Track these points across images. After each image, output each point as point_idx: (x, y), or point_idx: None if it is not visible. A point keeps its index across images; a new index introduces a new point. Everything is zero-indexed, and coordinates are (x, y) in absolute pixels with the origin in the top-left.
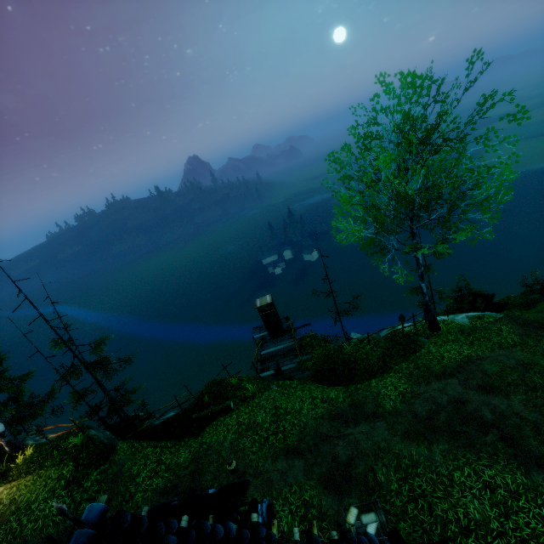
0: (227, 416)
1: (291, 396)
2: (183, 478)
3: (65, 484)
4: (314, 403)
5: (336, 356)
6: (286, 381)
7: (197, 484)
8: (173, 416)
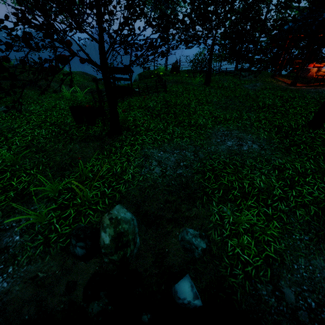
0: None
1: None
2: None
3: None
4: None
5: None
6: None
7: None
8: None
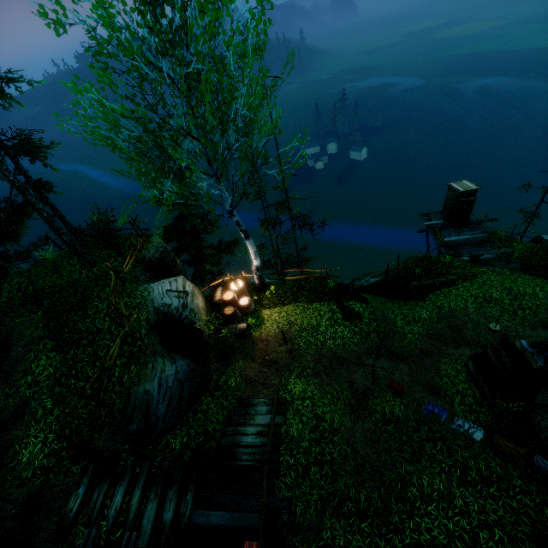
0: (450, 288)
1: (515, 281)
2: (442, 329)
3: (343, 317)
4: (545, 291)
5: (543, 254)
6: (494, 268)
7: (461, 336)
8: (383, 281)
